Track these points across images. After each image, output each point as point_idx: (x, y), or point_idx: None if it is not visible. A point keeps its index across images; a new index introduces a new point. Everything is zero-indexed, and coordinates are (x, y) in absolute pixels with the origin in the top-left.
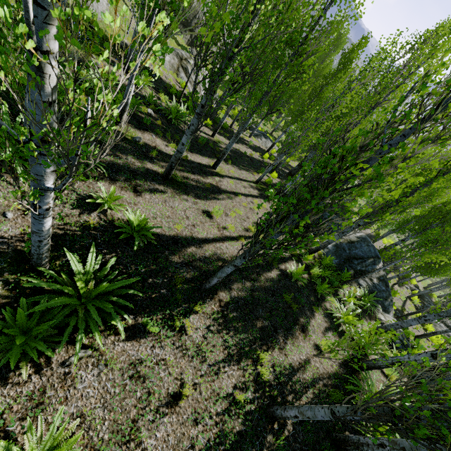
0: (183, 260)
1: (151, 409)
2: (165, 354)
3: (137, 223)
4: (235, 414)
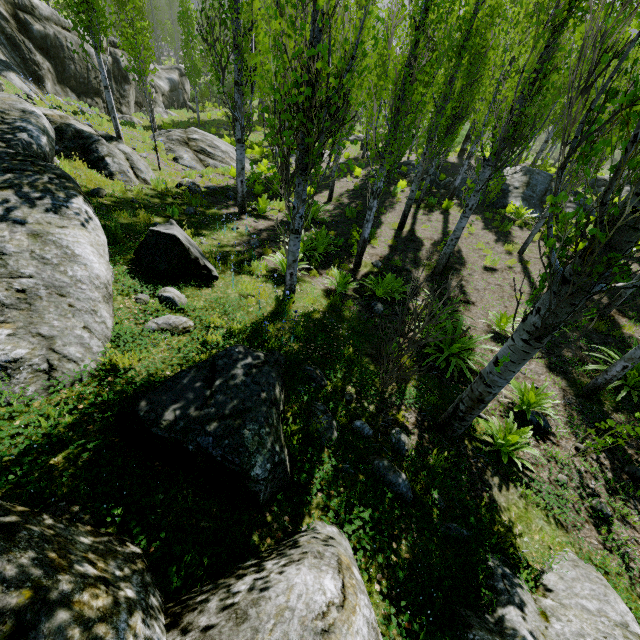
0: None
1: None
2: None
3: None
4: None
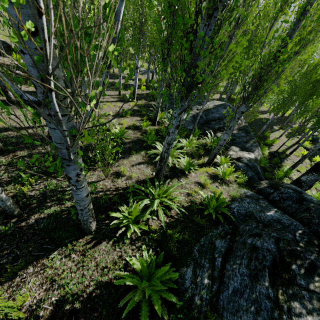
0: None
1: None
2: None
3: None
4: None
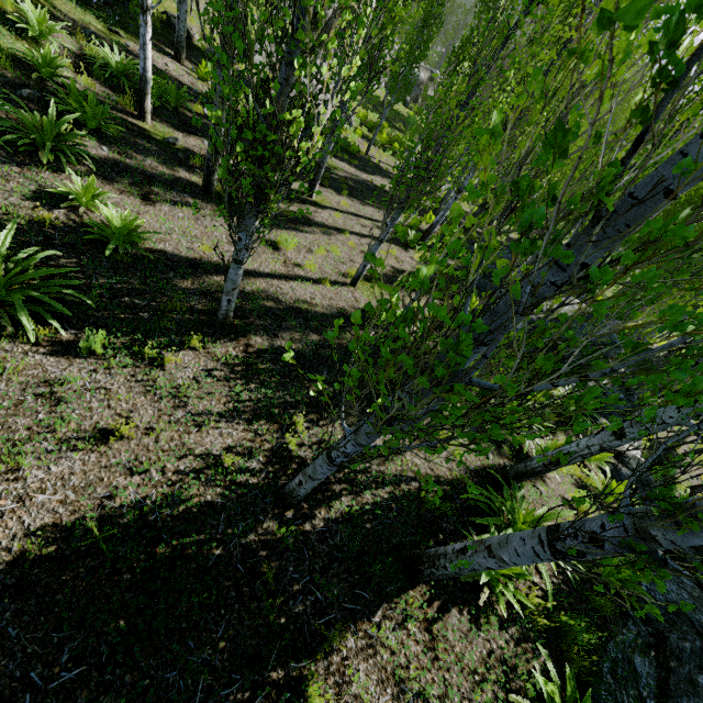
0: (199, 288)
1: (55, 438)
2: (113, 383)
3: (119, 223)
4: (211, 480)
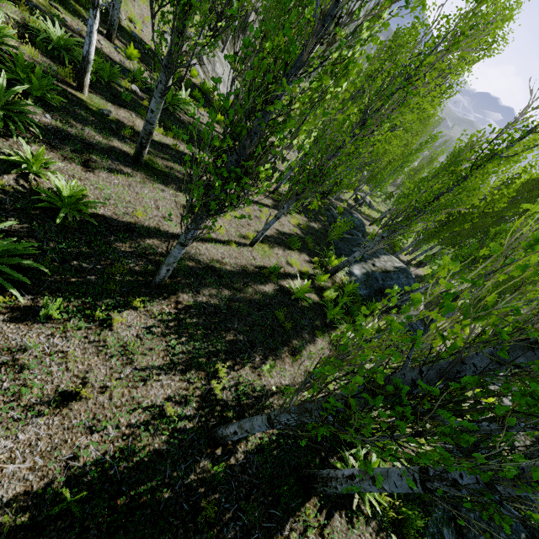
0: (135, 250)
1: (20, 405)
2: (69, 346)
3: (68, 193)
4: (157, 429)
